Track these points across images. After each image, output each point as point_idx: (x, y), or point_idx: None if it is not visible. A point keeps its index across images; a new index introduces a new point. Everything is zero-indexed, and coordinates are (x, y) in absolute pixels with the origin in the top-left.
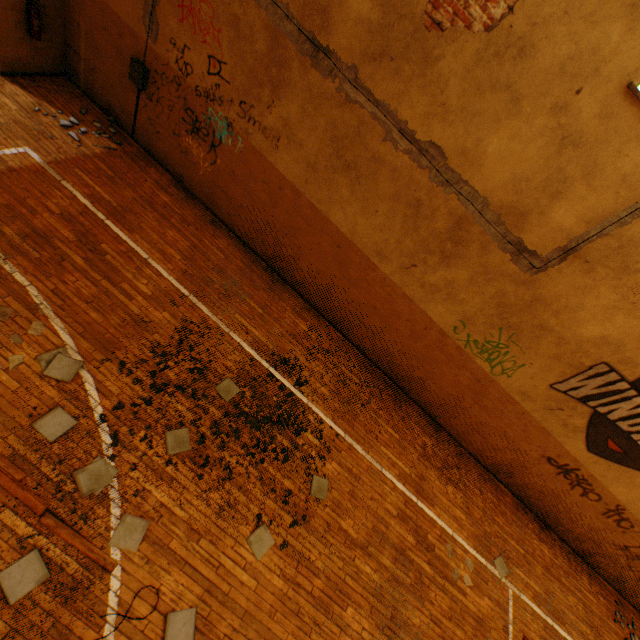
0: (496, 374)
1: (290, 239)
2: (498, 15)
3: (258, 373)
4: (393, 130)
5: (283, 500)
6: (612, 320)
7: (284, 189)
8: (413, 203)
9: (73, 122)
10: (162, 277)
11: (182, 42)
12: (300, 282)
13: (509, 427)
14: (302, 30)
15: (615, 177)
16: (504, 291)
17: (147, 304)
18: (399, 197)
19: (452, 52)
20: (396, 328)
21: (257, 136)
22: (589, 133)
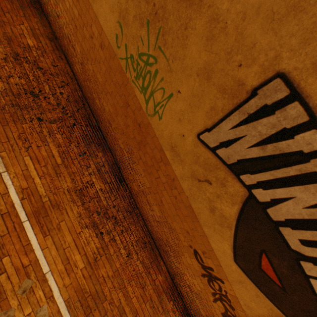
0: (151, 114)
1: None
2: None
3: None
4: None
5: None
6: None
7: None
8: None
9: None
10: None
11: None
12: (48, 10)
13: (164, 197)
14: None
15: None
16: None
17: None
18: None
19: None
20: (89, 53)
21: None
22: None
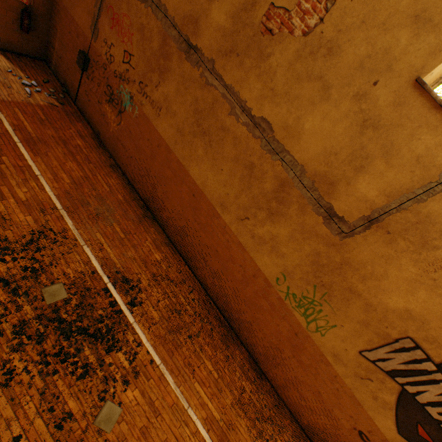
0: (311, 330)
1: (161, 185)
2: (312, 24)
3: (94, 285)
4: (236, 107)
5: (57, 423)
6: (415, 294)
7: (161, 146)
8: (248, 165)
9: (33, 84)
10: (44, 190)
11: (111, 41)
12: (165, 221)
13: (323, 388)
14: (181, 34)
15: (410, 157)
16: (318, 250)
17: (16, 206)
18: (238, 159)
19: (279, 50)
20: (231, 271)
21: (147, 106)
22: (386, 117)
